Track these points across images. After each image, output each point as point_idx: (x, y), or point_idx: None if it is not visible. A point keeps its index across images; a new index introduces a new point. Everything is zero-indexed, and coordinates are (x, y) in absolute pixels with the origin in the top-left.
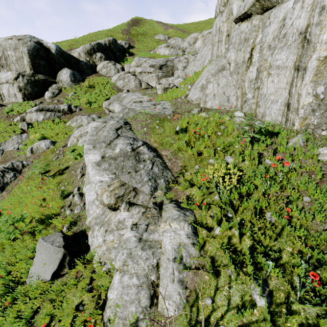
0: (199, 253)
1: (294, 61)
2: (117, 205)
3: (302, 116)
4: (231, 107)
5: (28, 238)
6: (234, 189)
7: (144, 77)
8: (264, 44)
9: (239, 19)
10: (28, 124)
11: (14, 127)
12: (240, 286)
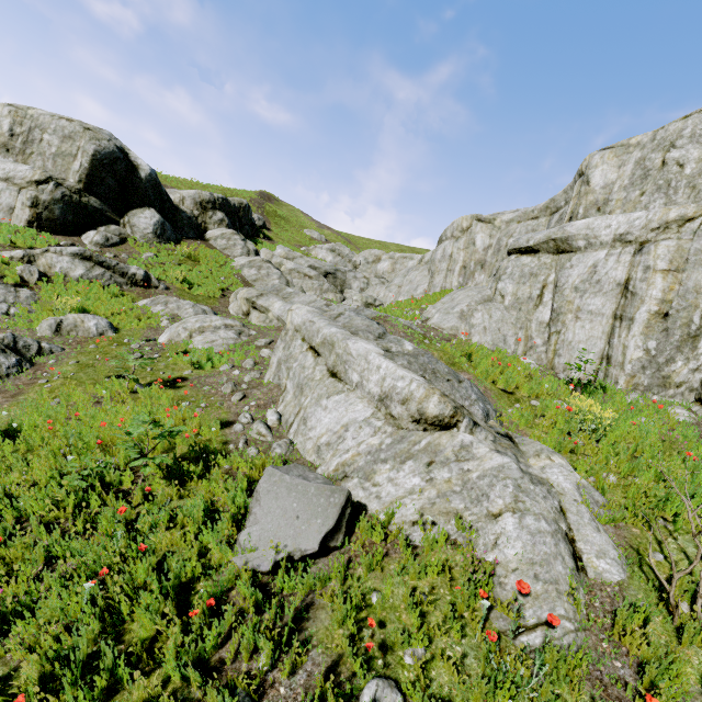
0: (606, 500)
1: (612, 310)
2: (456, 418)
3: (630, 372)
4: (534, 344)
5: (173, 484)
6: (611, 427)
7: (297, 279)
8: (565, 285)
9: (518, 251)
10: (41, 274)
11: None
12: (687, 536)
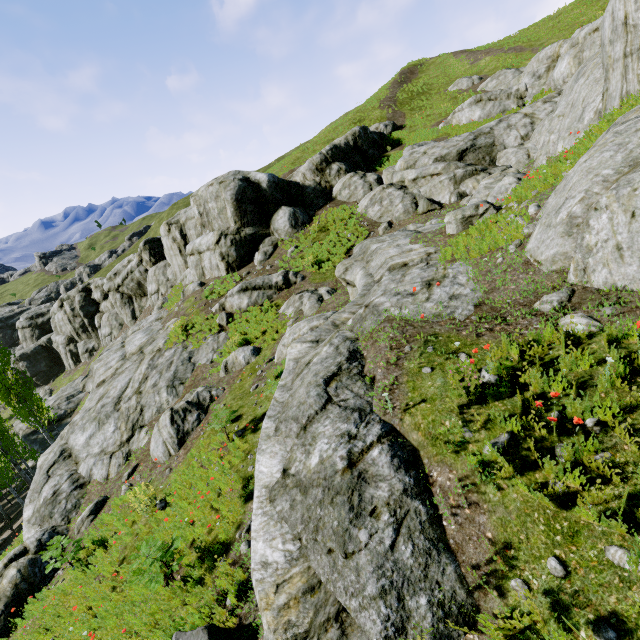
0: None
1: None
2: None
3: None
4: None
5: (177, 593)
6: None
7: (424, 187)
8: None
9: None
10: (228, 316)
11: (210, 322)
12: None
